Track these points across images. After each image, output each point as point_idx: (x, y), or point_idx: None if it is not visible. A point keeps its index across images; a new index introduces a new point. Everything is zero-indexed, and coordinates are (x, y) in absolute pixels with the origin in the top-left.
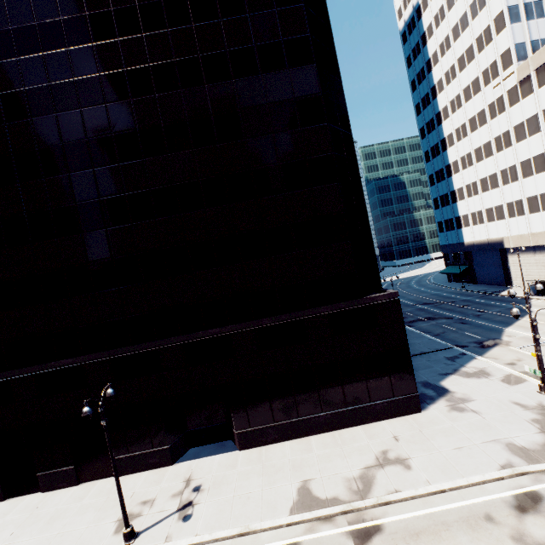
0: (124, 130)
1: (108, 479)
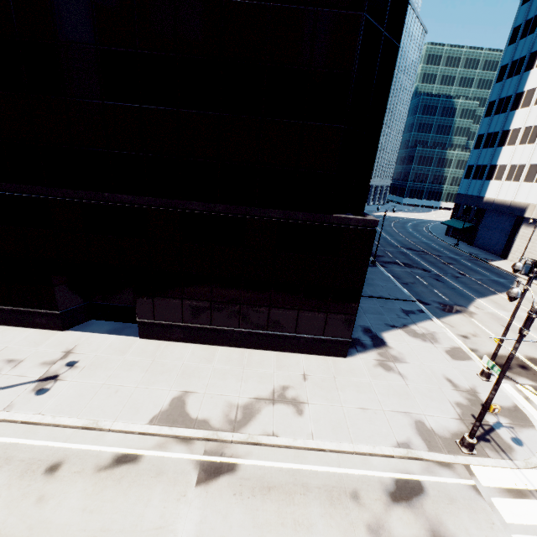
0: None
1: None
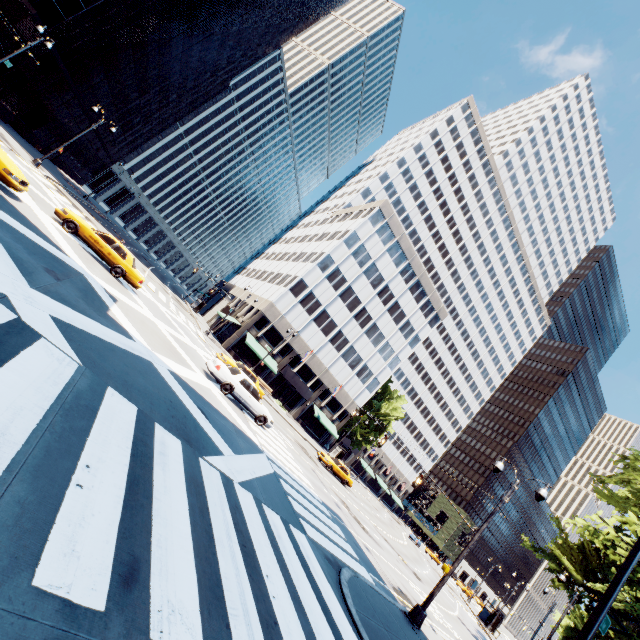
0: None
1: None
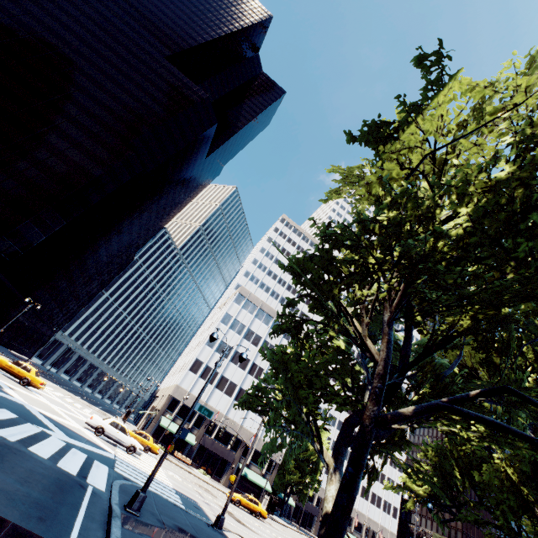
0: None
1: None
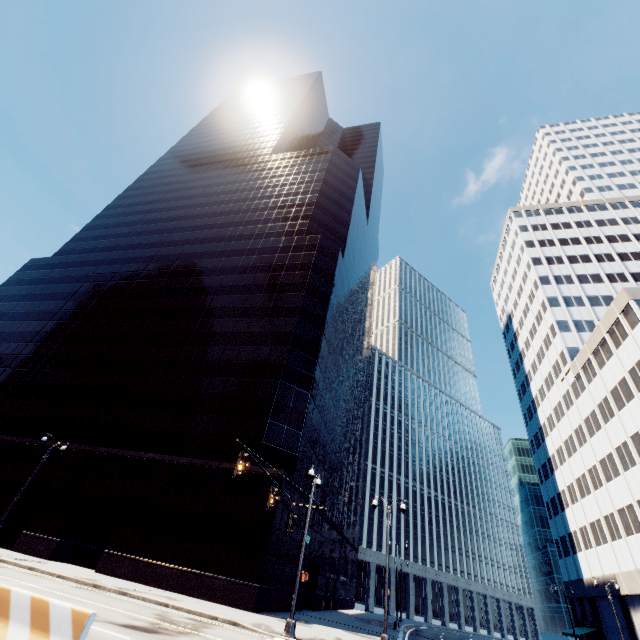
0: (189, 331)
1: (7, 549)
